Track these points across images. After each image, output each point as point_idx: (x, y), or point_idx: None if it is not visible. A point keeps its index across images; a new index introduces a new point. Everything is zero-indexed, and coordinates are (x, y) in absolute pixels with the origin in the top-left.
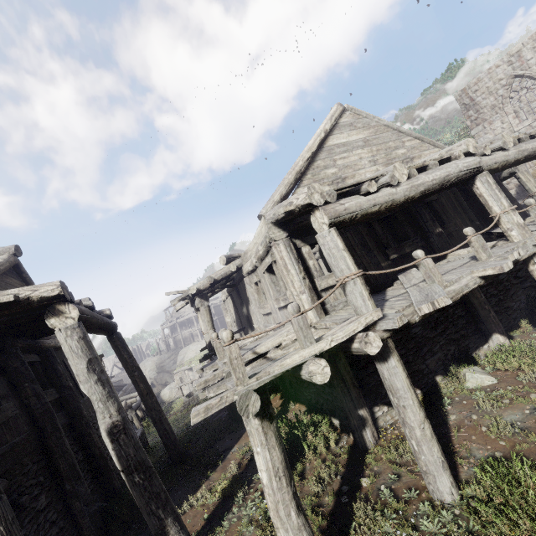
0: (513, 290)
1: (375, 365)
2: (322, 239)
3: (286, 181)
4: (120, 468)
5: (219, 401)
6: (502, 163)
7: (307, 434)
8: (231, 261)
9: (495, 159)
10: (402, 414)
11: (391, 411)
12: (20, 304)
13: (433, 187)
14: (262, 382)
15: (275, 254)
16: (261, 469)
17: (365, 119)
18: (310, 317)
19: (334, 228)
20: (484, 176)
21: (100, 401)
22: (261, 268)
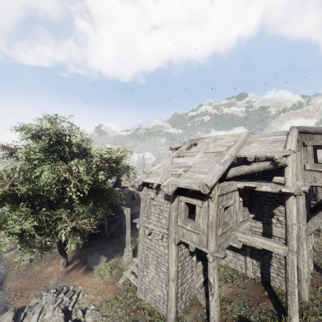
0: None
1: None
2: None
3: None
4: None
5: None
6: None
7: None
8: None
9: None
10: None
11: None
12: None
13: None
14: None
15: None
16: None
17: None
18: None
19: None
20: None
21: None
22: None
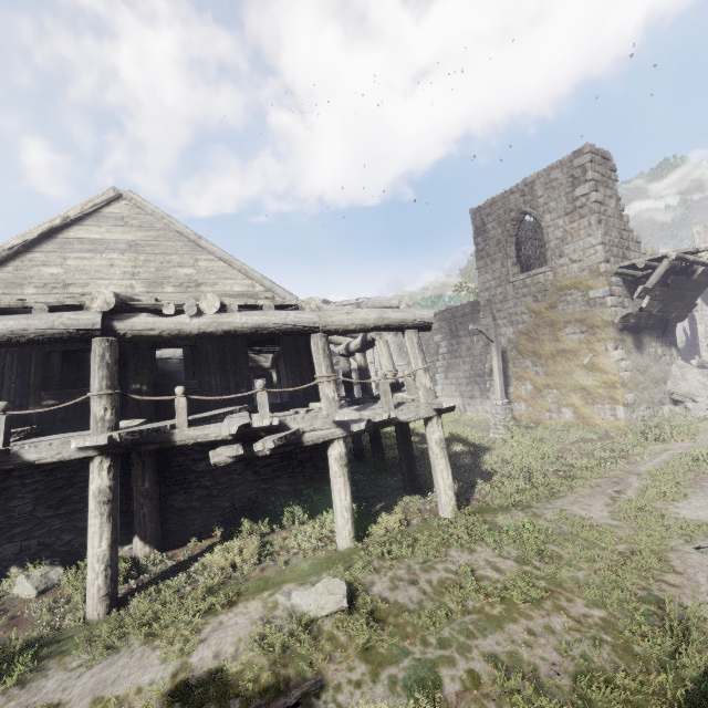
0: (242, 487)
1: None
2: None
3: None
4: None
5: None
6: (168, 331)
7: None
8: None
9: (155, 324)
10: None
11: None
12: None
13: None
14: None
15: None
16: None
17: (149, 216)
18: None
19: None
20: (96, 342)
21: None
22: None
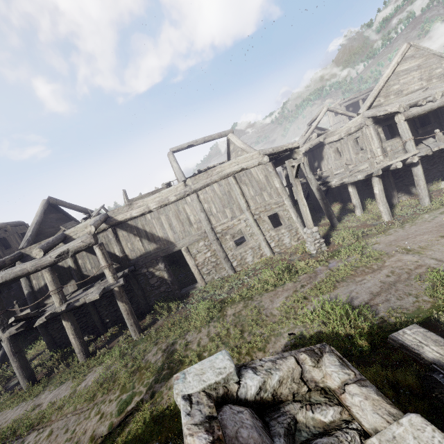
0: None
1: (402, 178)
2: (400, 126)
3: (374, 95)
4: (319, 199)
5: (370, 172)
6: None
7: (367, 203)
8: (318, 136)
9: None
10: (418, 182)
11: (405, 195)
12: (289, 149)
13: None
14: (381, 168)
15: (364, 132)
16: (376, 190)
17: (421, 51)
18: (380, 158)
19: (406, 121)
20: None
21: (313, 180)
22: (349, 139)
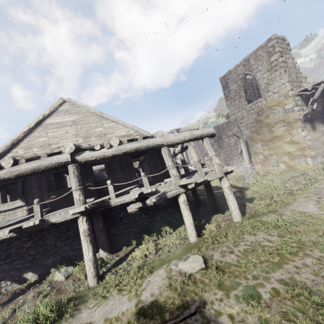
0: (141, 221)
1: (12, 258)
2: None
3: (4, 145)
4: None
5: None
6: (99, 157)
7: None
8: None
9: (93, 155)
10: None
11: (13, 284)
12: None
13: (25, 172)
14: None
15: None
16: None
17: (79, 108)
18: None
19: None
20: (70, 167)
21: None
22: None
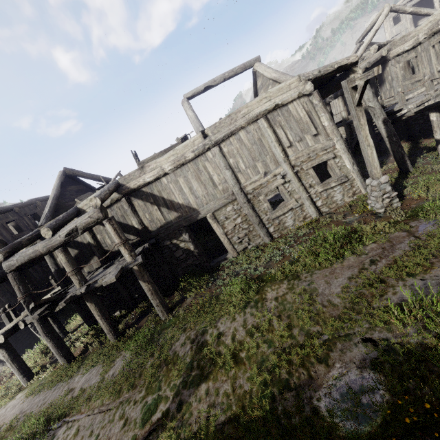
0: None
1: None
2: None
3: None
4: (386, 136)
5: None
6: None
7: None
8: (379, 49)
9: None
10: None
11: None
12: (343, 67)
13: None
14: None
15: None
16: None
17: None
18: None
19: None
20: None
21: (379, 109)
22: (433, 41)
